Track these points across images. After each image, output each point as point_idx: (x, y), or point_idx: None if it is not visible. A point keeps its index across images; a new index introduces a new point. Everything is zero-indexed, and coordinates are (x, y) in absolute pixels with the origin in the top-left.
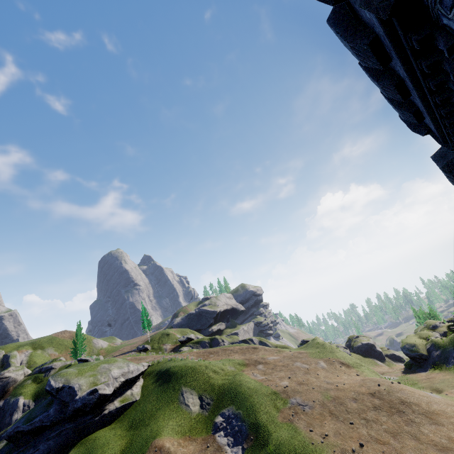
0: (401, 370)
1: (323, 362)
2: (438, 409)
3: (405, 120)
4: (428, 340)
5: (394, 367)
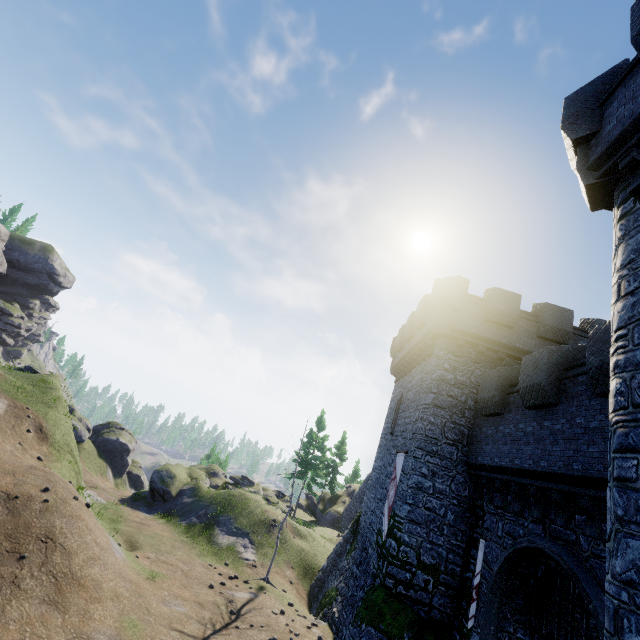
0: (124, 497)
1: (5, 405)
2: (95, 578)
3: (571, 105)
4: (193, 481)
5: (121, 491)
